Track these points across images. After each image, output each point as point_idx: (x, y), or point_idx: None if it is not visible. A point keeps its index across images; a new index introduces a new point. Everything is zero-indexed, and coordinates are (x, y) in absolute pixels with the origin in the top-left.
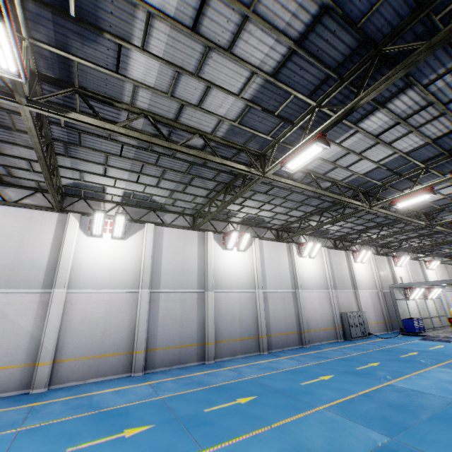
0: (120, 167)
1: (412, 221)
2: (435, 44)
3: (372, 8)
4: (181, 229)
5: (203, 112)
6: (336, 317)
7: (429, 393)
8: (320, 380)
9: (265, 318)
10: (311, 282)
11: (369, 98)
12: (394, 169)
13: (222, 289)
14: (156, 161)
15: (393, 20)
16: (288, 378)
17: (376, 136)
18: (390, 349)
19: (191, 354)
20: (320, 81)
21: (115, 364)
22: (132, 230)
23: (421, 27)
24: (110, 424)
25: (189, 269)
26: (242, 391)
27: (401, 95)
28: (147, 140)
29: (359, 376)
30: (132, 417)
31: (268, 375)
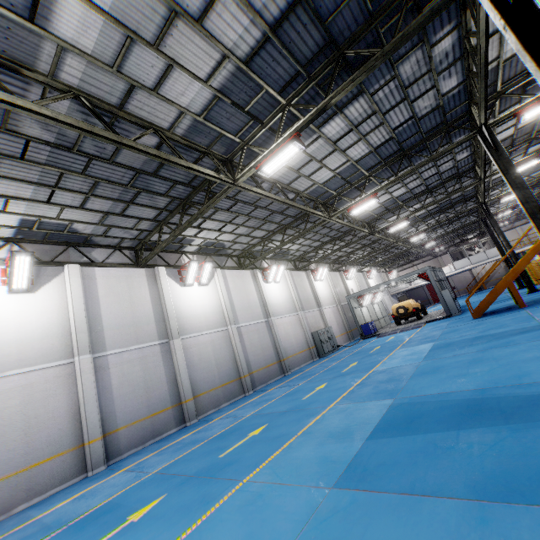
0: (19, 177)
1: (360, 230)
2: (388, 52)
3: (337, 9)
4: (120, 268)
5: (161, 99)
6: (309, 337)
7: (402, 365)
8: (318, 390)
9: (243, 356)
10: (281, 307)
11: (338, 98)
12: (346, 178)
13: (190, 333)
14: (85, 168)
15: (352, 25)
16: (288, 400)
17: (334, 143)
18: (359, 351)
19: (166, 421)
20: (291, 77)
21: (58, 470)
22: (44, 277)
23: (371, 38)
24: (101, 524)
25: (143, 317)
26: (249, 427)
27: (355, 102)
28: (88, 130)
29: (347, 375)
30: (128, 503)
31: (267, 406)
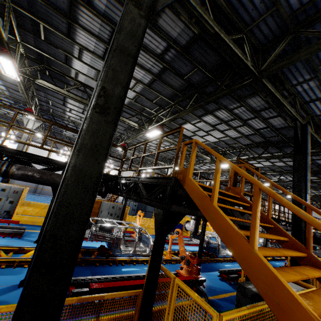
0: None
1: None
2: None
3: None
4: None
5: None
6: None
7: None
8: None
9: None
10: None
11: None
12: None
13: None
14: None
15: None
16: None
17: None
18: None
19: None
20: None
21: None
22: None
23: None
24: None
25: None
26: None
27: None
28: None
29: None
30: None
31: None
